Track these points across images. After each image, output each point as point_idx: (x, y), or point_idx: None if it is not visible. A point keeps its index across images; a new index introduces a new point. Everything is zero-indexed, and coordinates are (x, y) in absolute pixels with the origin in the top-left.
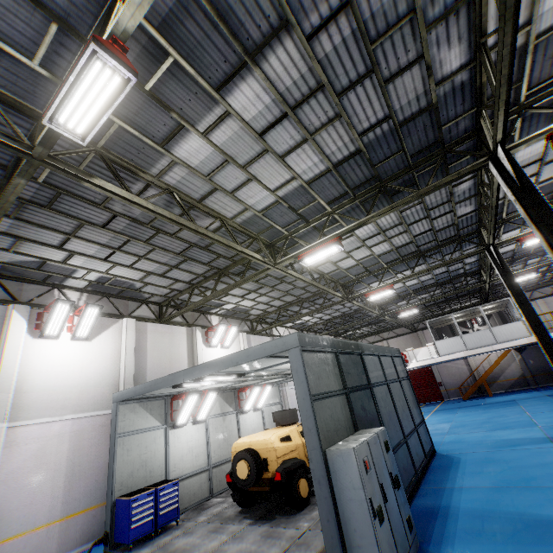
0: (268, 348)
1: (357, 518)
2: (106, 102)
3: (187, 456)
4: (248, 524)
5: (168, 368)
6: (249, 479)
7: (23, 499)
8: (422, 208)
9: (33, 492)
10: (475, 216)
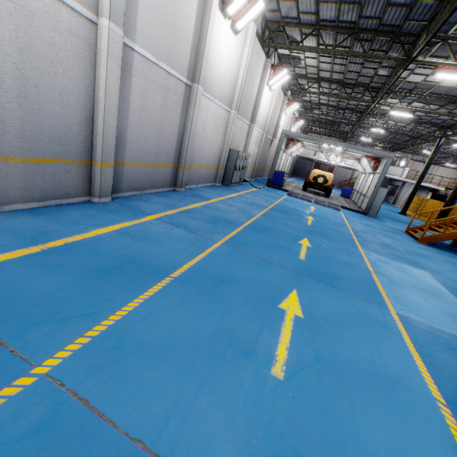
0: (381, 153)
1: (378, 202)
2: (455, 79)
3: (281, 165)
4: (314, 195)
5: (274, 118)
6: (321, 184)
7: None
8: (447, 111)
9: None
10: (455, 122)
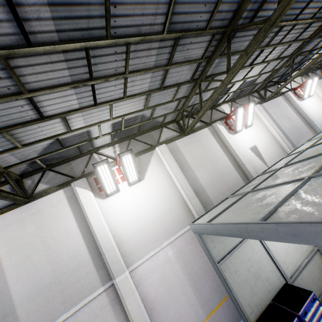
0: None
1: None
2: None
3: (289, 248)
4: None
5: (214, 168)
6: None
7: (173, 315)
8: None
9: (176, 308)
10: None
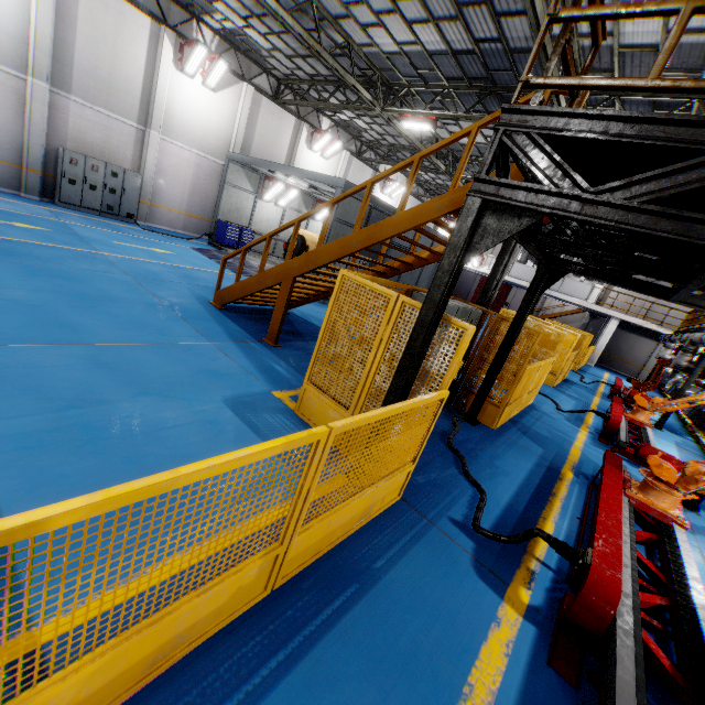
0: (328, 180)
1: None
2: None
3: (264, 223)
4: None
5: (270, 151)
6: (295, 250)
7: (167, 190)
8: None
9: (172, 189)
10: None
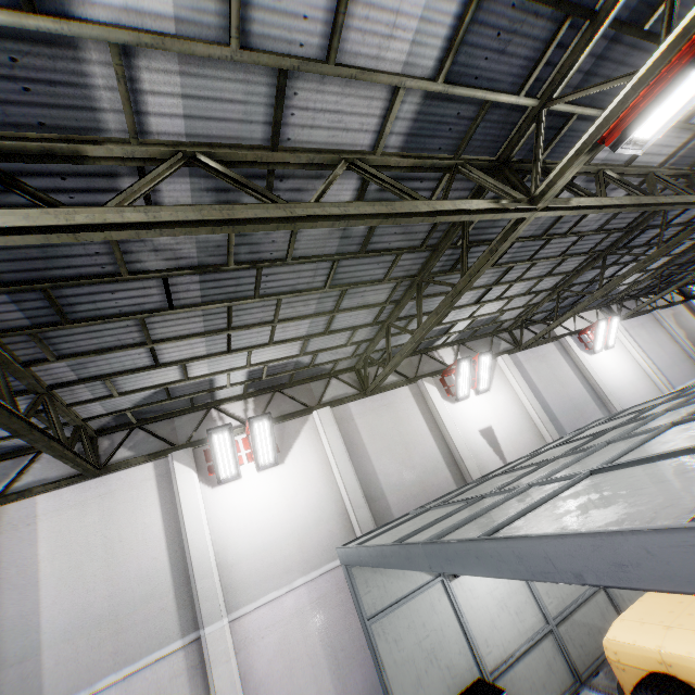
0: None
1: None
2: None
3: (500, 619)
4: None
5: (408, 459)
6: None
7: None
8: None
9: None
10: None
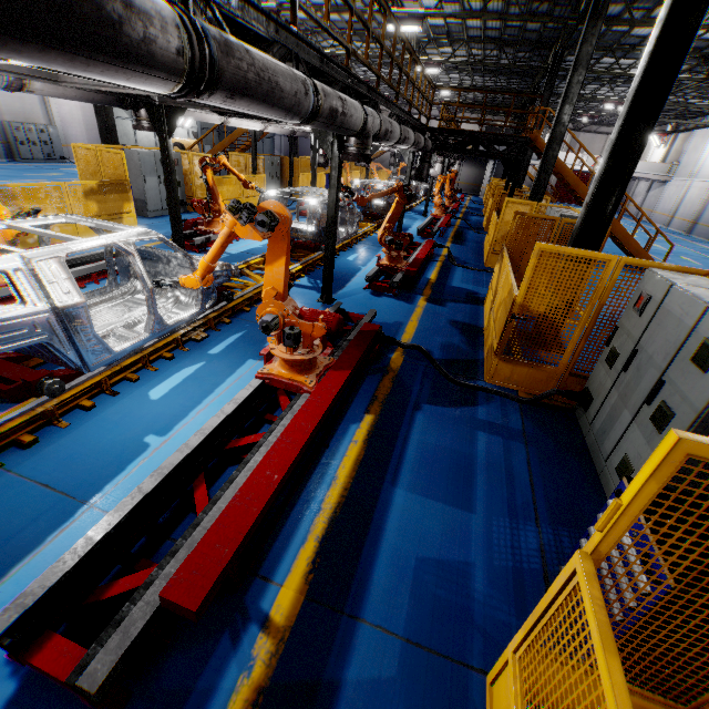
0: None
1: None
2: None
3: (145, 139)
4: None
5: None
6: None
7: (72, 132)
8: None
9: (74, 130)
10: None
